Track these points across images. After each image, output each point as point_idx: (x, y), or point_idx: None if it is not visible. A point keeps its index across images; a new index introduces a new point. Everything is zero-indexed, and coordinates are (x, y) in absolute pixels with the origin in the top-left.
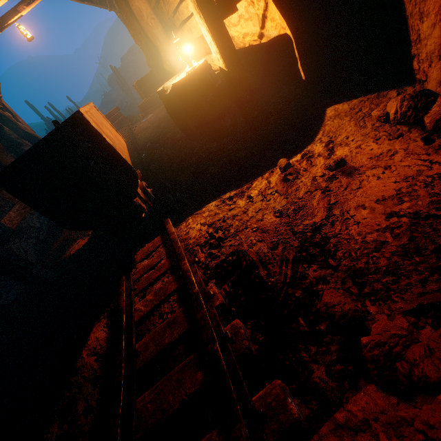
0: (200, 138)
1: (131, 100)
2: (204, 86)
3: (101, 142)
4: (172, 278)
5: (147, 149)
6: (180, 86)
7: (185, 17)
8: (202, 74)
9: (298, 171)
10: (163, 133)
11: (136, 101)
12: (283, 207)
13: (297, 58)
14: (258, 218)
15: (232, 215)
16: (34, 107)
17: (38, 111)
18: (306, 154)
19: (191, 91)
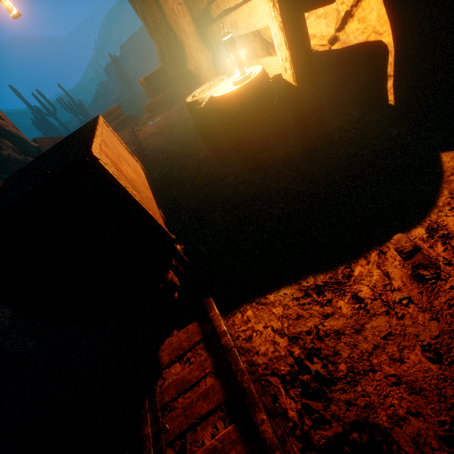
0: (235, 163)
1: (130, 93)
2: (259, 104)
3: (124, 200)
4: (235, 433)
5: (160, 165)
6: (227, 101)
7: (230, 5)
8: (260, 87)
9: (435, 263)
10: (180, 146)
11: (136, 95)
12: (435, 338)
13: (388, 76)
14: (390, 352)
15: (332, 329)
16: (19, 93)
17: (24, 99)
18: (434, 228)
19: (242, 109)
